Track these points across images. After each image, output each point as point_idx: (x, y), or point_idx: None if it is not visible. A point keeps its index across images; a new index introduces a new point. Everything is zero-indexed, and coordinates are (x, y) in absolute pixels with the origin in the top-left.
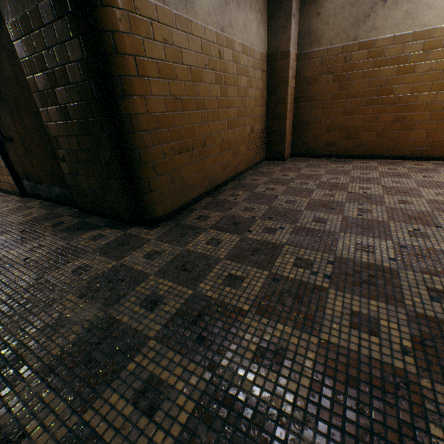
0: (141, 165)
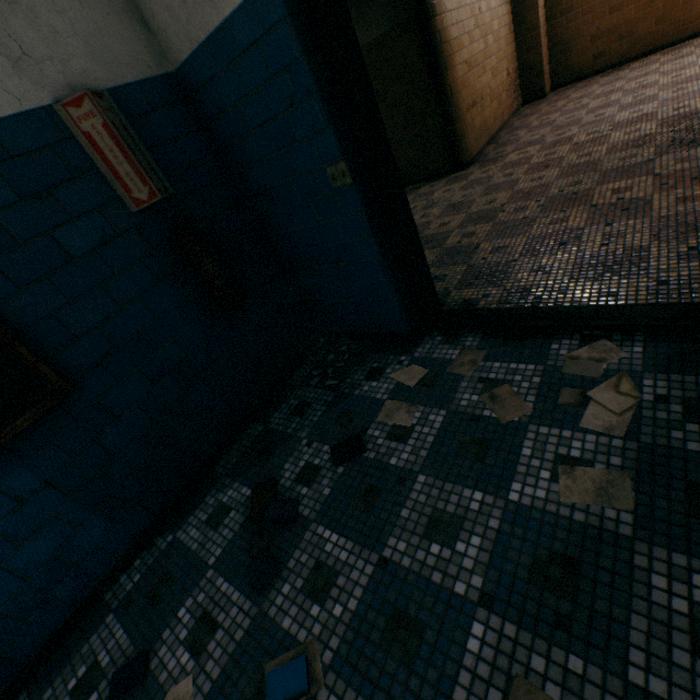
0: (456, 121)
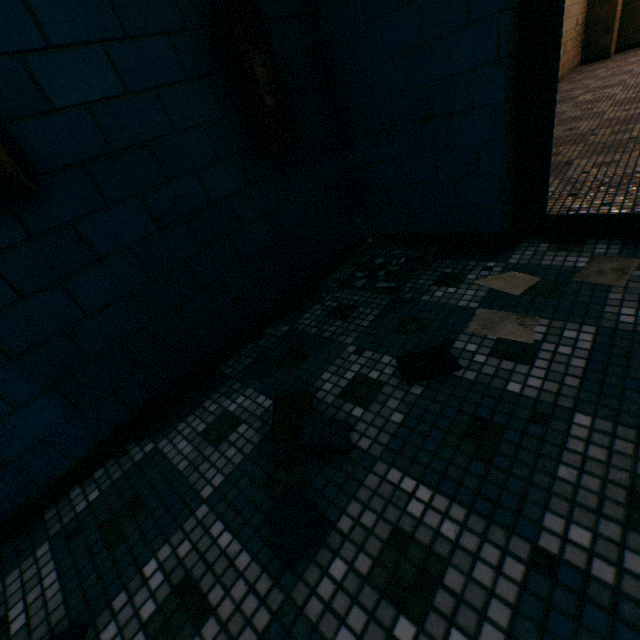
0: None
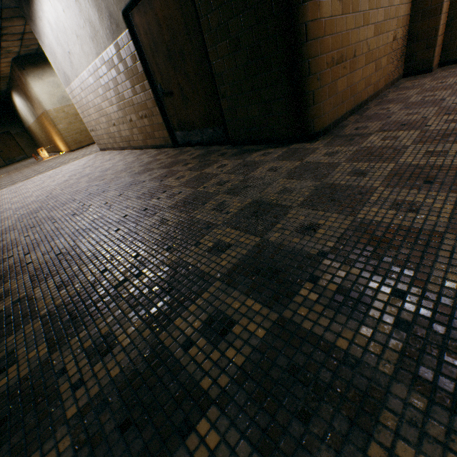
0: (309, 77)
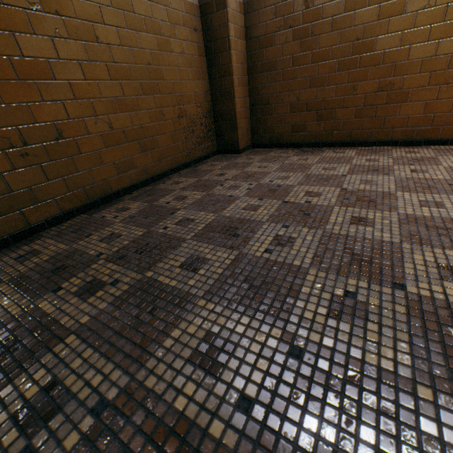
0: None
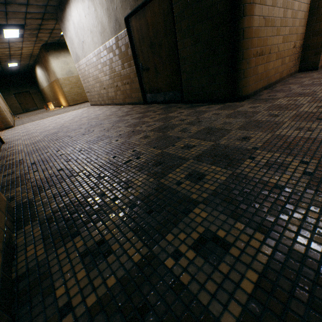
0: (242, 61)
